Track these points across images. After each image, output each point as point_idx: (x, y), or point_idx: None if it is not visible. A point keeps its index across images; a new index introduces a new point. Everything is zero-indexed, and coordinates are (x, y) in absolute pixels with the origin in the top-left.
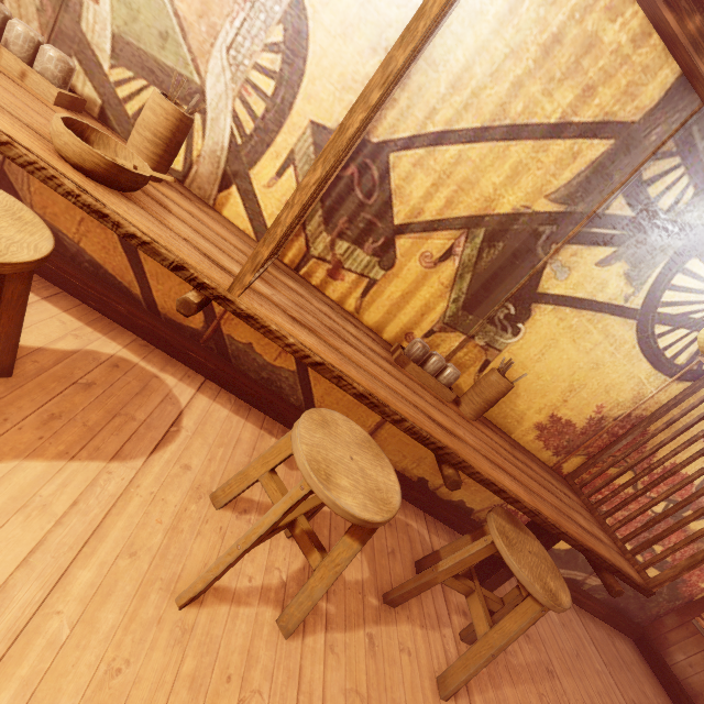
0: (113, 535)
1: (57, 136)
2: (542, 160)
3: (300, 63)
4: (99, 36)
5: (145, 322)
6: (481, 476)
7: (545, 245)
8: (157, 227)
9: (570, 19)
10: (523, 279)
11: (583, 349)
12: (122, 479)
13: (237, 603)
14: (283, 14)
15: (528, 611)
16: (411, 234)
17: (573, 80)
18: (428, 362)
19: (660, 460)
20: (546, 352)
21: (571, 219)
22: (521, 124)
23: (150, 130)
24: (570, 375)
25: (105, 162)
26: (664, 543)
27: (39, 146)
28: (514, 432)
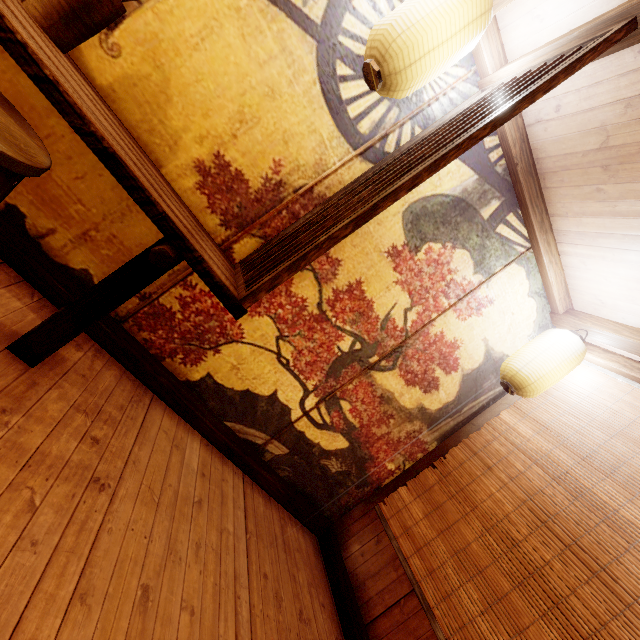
0: None
1: None
2: None
3: None
4: None
5: None
6: None
7: None
8: None
9: None
10: None
11: (255, 56)
12: None
13: None
14: None
15: None
16: None
17: None
18: None
19: (321, 214)
20: (207, 38)
21: None
22: None
23: None
24: (240, 94)
25: None
26: (352, 400)
27: None
28: (165, 166)
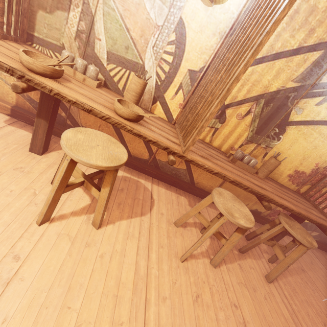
0: (154, 241)
1: (119, 110)
2: (290, 65)
3: (183, 46)
4: (102, 53)
5: (128, 160)
6: (278, 203)
7: (291, 101)
8: (152, 133)
9: (302, 1)
10: (281, 117)
11: (309, 141)
12: (147, 222)
13: (196, 258)
14: (175, 28)
15: (301, 249)
16: (232, 107)
17: (304, 28)
18: (244, 159)
19: None
20: (292, 145)
21: (303, 88)
22: (280, 52)
23: (134, 92)
24: (303, 153)
25: (136, 115)
26: None
27: (113, 114)
28: (278, 179)
